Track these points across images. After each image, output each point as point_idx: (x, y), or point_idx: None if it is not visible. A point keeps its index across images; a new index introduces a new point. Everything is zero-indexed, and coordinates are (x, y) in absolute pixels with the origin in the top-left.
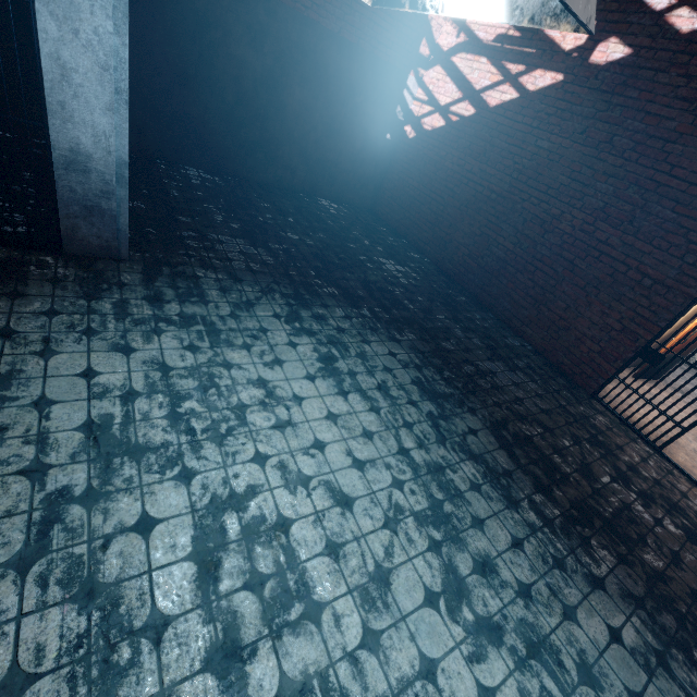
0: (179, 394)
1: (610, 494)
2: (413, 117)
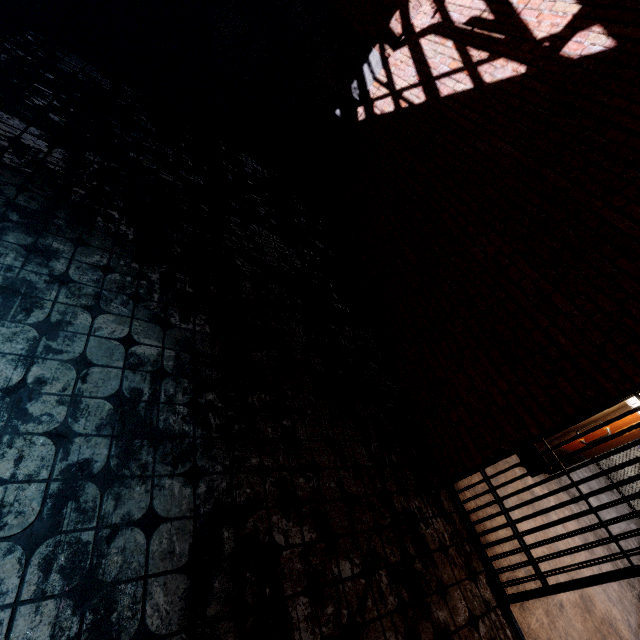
0: None
1: None
2: (368, 98)
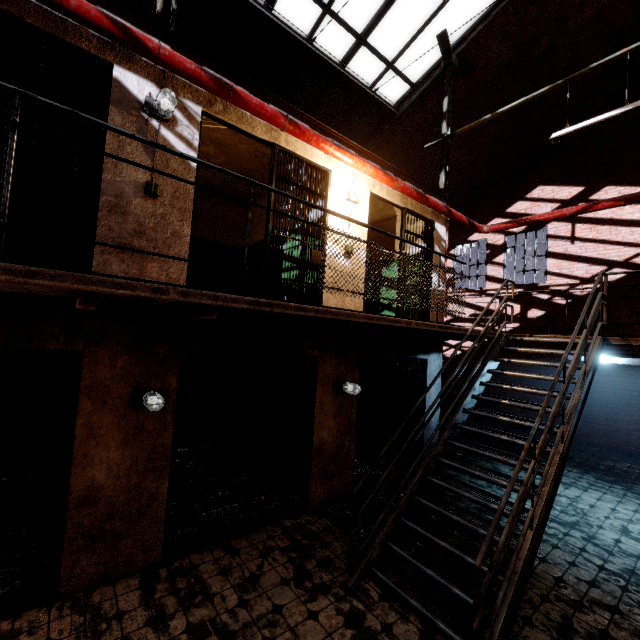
0: None
1: None
2: None
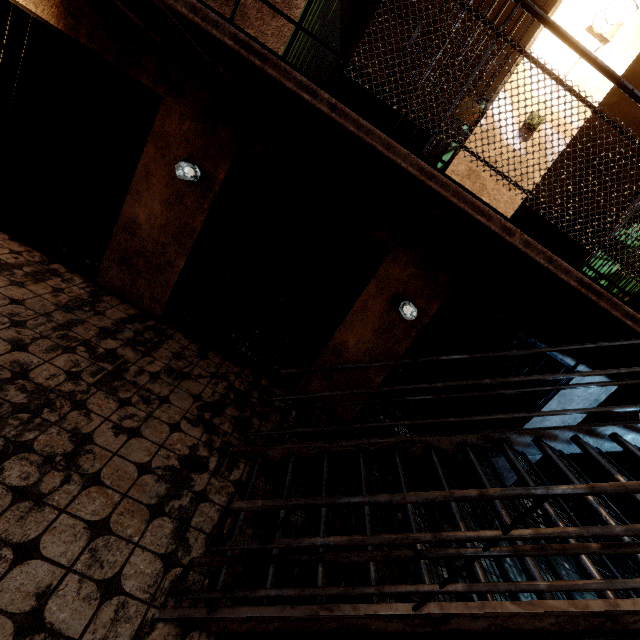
0: None
1: None
2: None
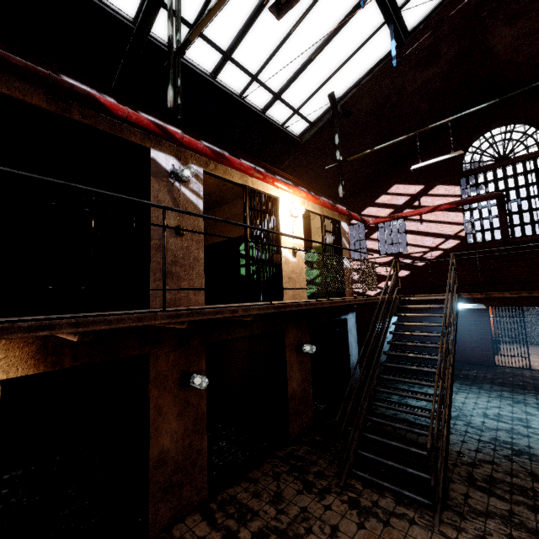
0: None
1: (537, 383)
2: None
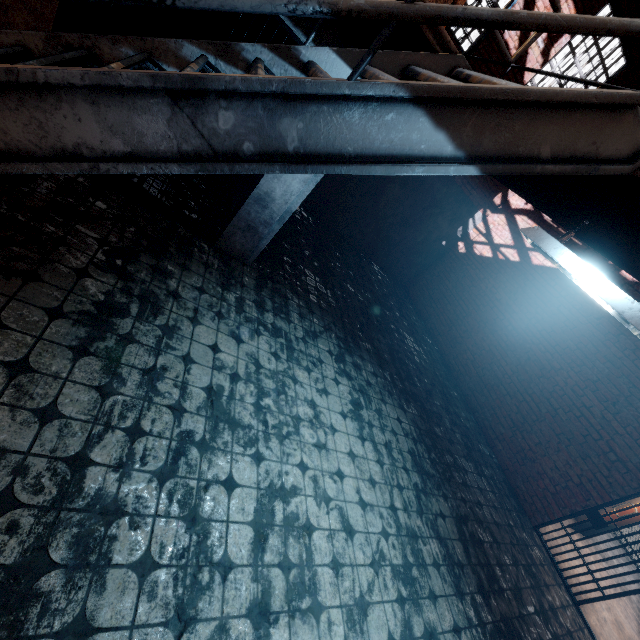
0: (263, 390)
1: (532, 624)
2: (468, 238)
